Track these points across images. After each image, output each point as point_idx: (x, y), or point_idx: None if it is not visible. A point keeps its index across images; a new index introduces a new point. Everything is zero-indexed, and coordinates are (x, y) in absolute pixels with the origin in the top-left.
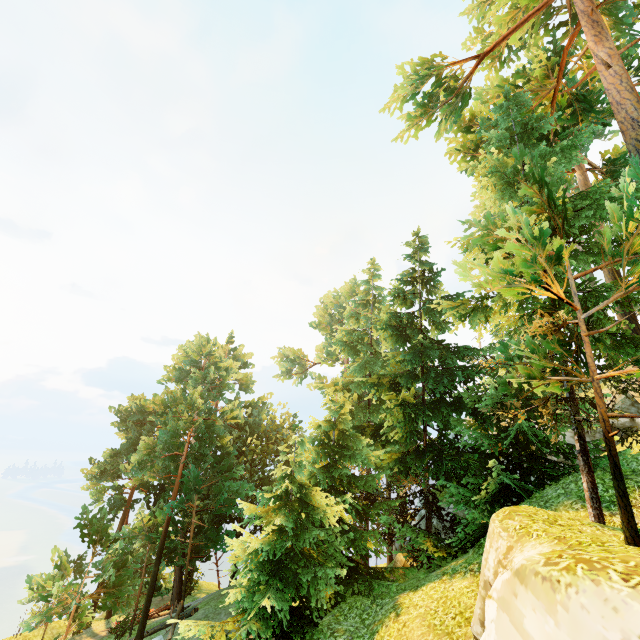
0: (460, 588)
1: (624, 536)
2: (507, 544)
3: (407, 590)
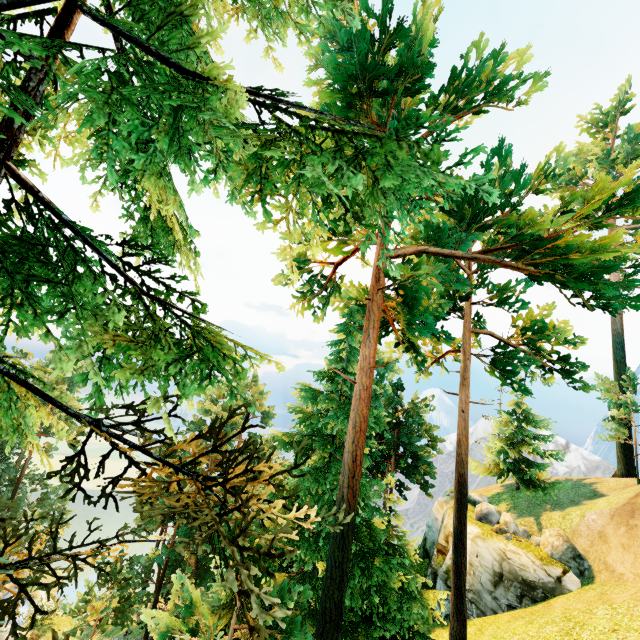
0: None
1: None
2: None
3: None
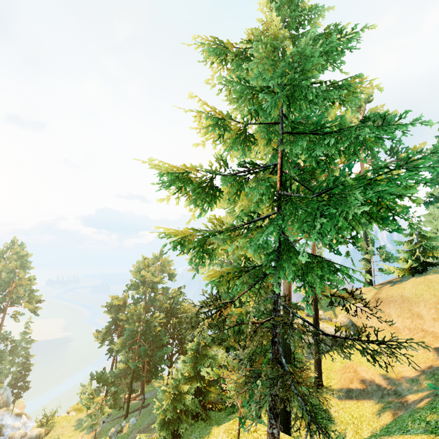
0: None
1: None
2: None
3: (216, 424)
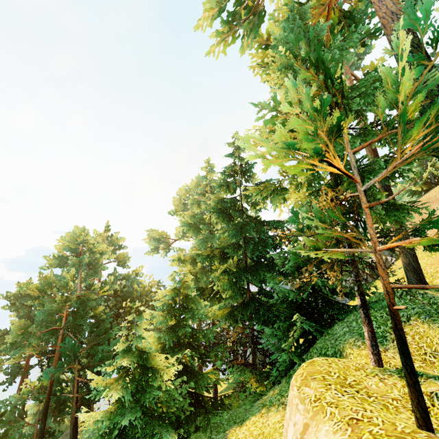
0: (274, 423)
1: (414, 416)
2: (304, 421)
3: (235, 424)
